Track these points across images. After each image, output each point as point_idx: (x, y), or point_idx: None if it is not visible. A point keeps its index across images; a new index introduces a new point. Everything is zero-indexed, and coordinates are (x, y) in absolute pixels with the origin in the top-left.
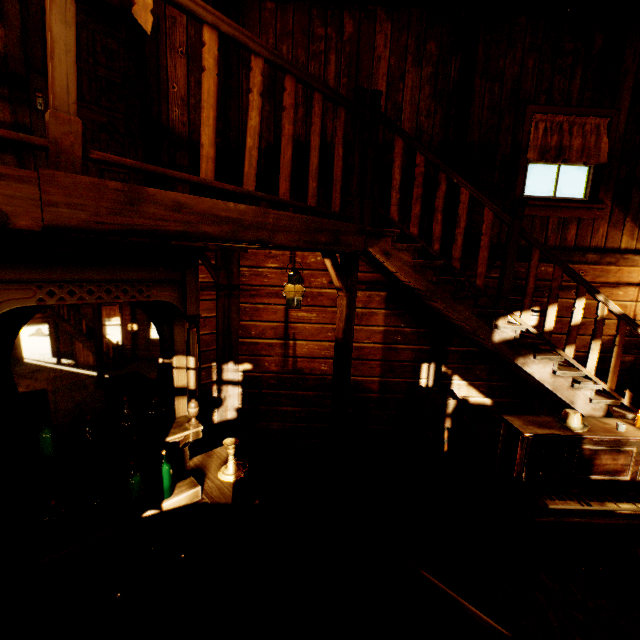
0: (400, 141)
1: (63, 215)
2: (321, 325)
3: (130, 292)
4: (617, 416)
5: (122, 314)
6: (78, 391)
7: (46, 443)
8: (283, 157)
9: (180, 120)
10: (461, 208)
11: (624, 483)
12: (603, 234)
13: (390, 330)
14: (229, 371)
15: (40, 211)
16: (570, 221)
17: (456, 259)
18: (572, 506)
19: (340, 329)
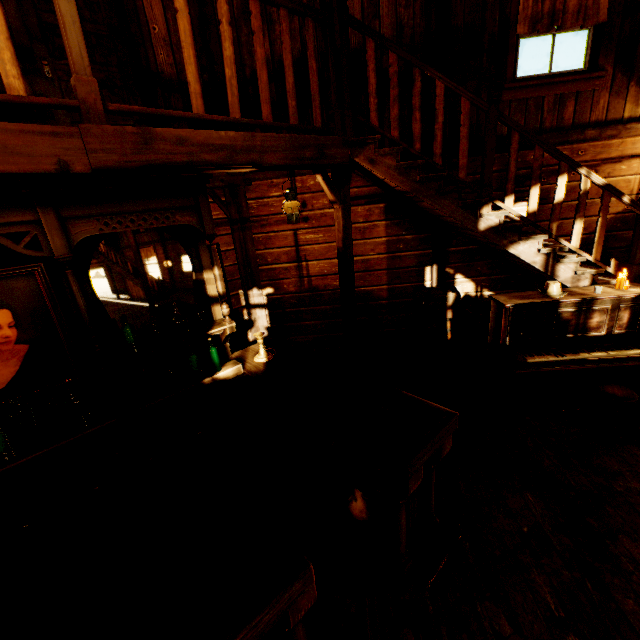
0: (371, 43)
1: (102, 159)
2: (328, 244)
3: (160, 219)
4: (601, 284)
5: (158, 240)
6: (140, 301)
7: (129, 335)
8: (260, 81)
9: (167, 62)
10: (437, 102)
11: (600, 338)
12: (604, 106)
13: (392, 240)
14: (254, 296)
15: (87, 158)
16: (567, 97)
17: (437, 155)
18: (548, 359)
19: (340, 239)
